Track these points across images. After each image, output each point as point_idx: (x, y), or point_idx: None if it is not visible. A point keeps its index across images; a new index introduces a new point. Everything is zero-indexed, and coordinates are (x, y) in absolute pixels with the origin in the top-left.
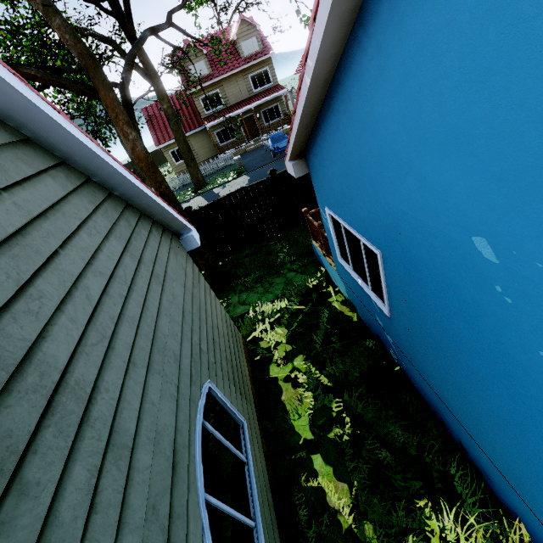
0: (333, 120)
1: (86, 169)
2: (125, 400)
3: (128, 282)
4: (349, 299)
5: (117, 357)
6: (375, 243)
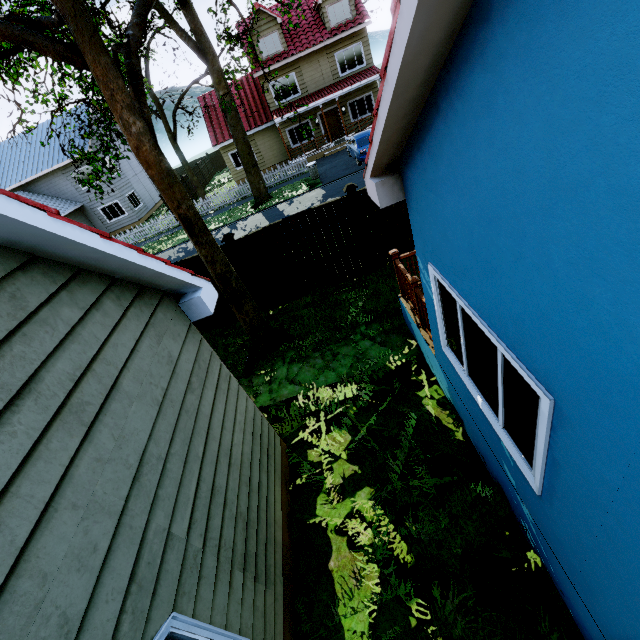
0: (479, 84)
1: None
2: None
3: None
4: (453, 403)
5: None
6: (540, 375)
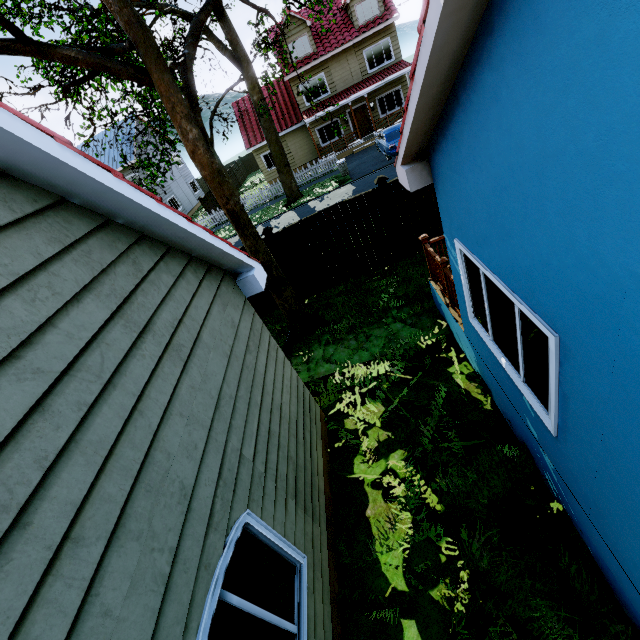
0: (488, 81)
1: (53, 184)
2: (27, 637)
3: (106, 375)
4: (481, 375)
5: (32, 543)
6: (548, 317)
